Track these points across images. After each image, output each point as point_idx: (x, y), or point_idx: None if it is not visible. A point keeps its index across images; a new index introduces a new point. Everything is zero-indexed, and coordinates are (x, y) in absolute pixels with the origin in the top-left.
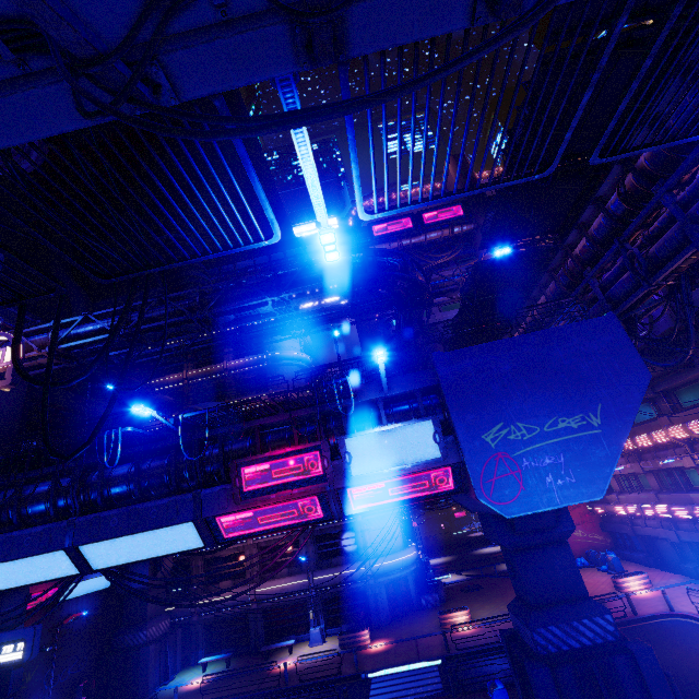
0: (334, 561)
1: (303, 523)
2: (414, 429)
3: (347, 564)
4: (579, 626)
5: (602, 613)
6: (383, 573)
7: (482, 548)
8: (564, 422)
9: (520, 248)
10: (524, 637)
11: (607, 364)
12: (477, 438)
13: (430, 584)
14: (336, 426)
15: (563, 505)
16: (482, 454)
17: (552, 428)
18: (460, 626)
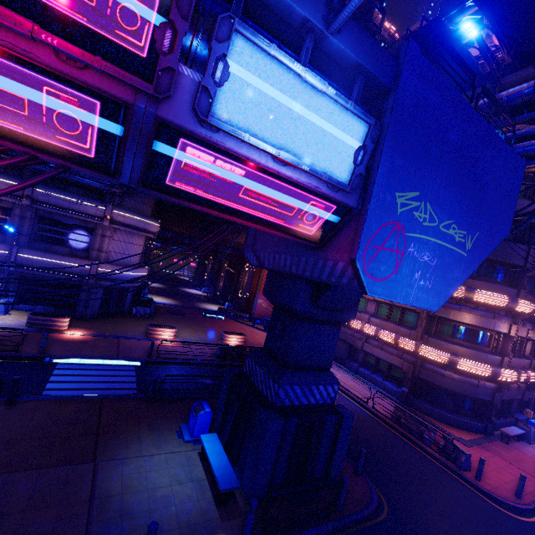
0: (54, 249)
1: (36, 144)
2: (344, 119)
3: (71, 257)
4: (315, 389)
5: (334, 384)
6: (108, 279)
7: (188, 288)
8: (454, 230)
9: (479, 44)
10: (260, 384)
11: (500, 202)
12: (392, 192)
13: (143, 299)
14: (214, 5)
15: (412, 304)
16: (385, 213)
17: (445, 229)
18: (163, 338)
